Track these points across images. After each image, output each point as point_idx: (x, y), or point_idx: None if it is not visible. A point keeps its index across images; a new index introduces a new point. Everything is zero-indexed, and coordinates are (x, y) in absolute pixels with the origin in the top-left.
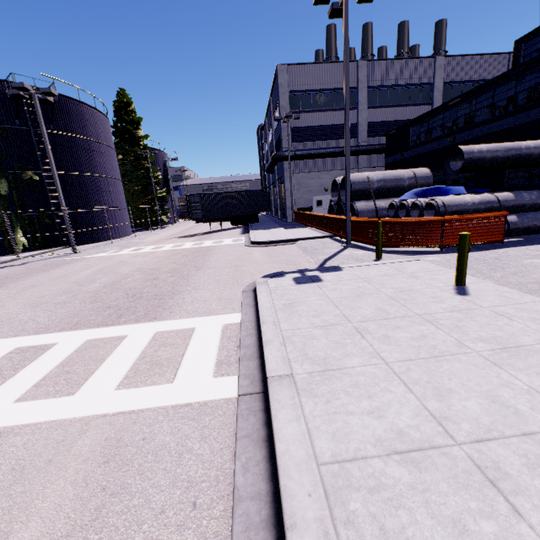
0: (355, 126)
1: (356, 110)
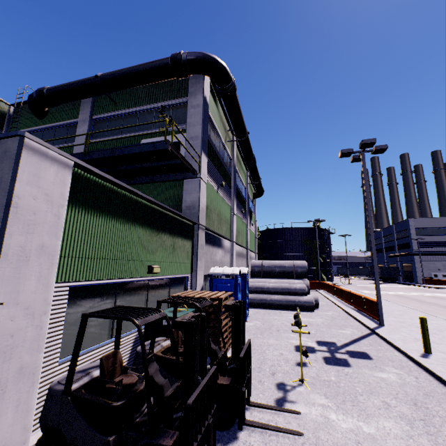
0: None
1: None
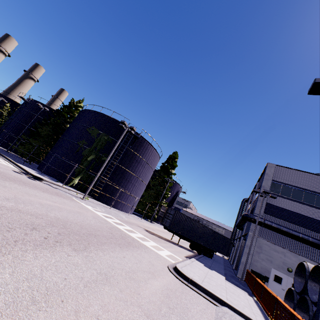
0: None
1: None
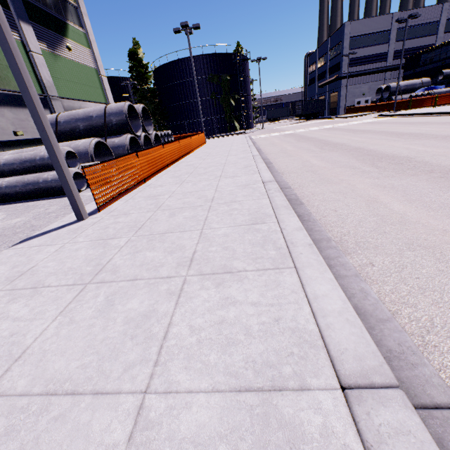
0: (386, 54)
1: (388, 44)
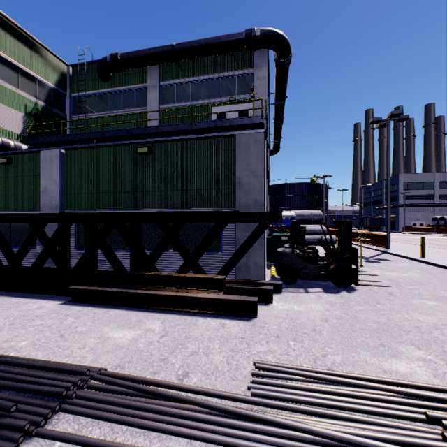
0: (432, 195)
1: (433, 190)
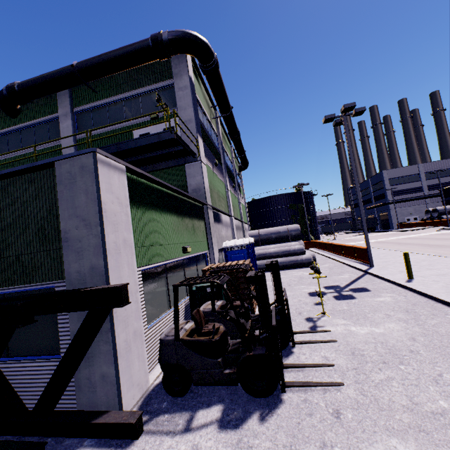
0: (421, 187)
1: (420, 181)
